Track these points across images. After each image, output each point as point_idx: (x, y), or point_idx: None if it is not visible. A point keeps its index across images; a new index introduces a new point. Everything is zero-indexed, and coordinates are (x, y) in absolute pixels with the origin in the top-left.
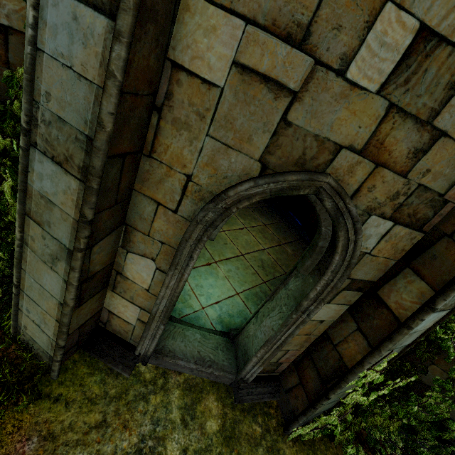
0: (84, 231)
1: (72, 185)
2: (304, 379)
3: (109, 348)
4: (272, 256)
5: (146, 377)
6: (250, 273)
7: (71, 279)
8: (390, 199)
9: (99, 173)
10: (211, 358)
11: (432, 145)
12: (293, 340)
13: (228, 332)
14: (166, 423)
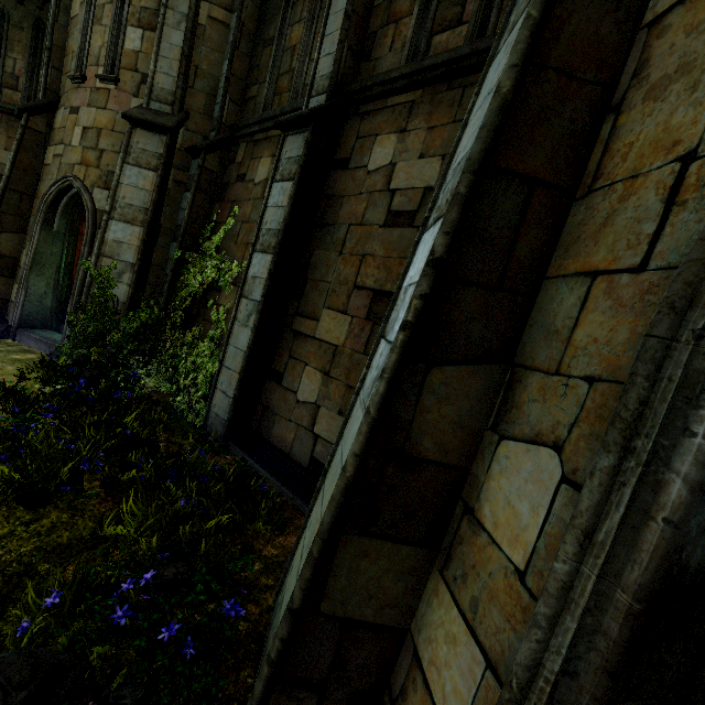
0: None
1: None
2: None
3: None
4: None
5: (6, 342)
6: None
7: None
8: (99, 179)
9: (3, 189)
10: (56, 340)
11: (103, 155)
12: None
13: None
14: None
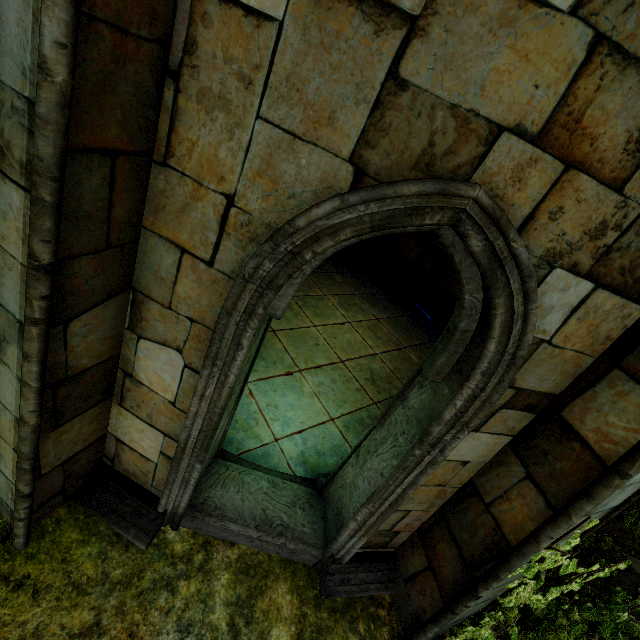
0: (37, 285)
1: (14, 200)
2: (436, 562)
3: (117, 500)
4: (388, 364)
5: (175, 550)
6: (353, 389)
7: (26, 376)
8: (590, 236)
9: (53, 170)
10: (284, 521)
11: None
12: (416, 493)
13: (315, 479)
14: (203, 630)
